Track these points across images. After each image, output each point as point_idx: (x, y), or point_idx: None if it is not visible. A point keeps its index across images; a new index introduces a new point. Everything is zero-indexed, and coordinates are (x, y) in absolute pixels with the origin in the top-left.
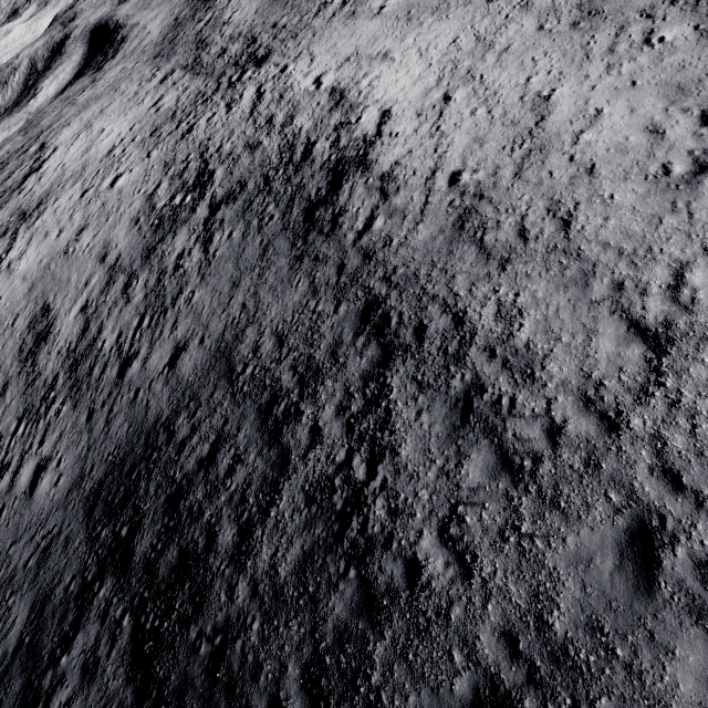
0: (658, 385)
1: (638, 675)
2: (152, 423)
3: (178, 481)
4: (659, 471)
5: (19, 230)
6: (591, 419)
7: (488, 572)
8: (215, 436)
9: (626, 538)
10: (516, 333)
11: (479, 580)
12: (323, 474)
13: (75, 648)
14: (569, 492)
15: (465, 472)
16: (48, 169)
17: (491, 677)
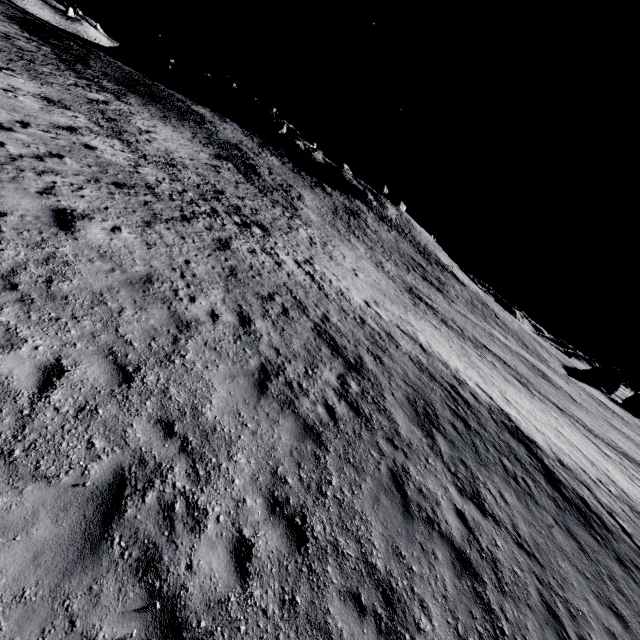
0: None
1: None
2: None
3: None
4: None
5: None
6: None
7: None
8: None
9: None
10: None
11: None
12: None
13: None
14: None
15: None
16: None
17: None
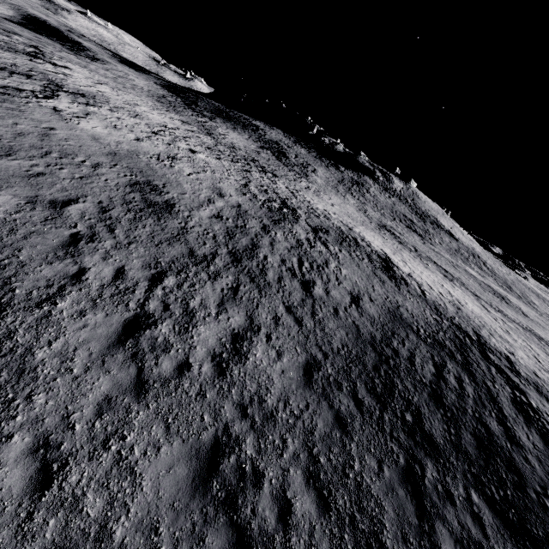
0: None
1: None
2: (369, 337)
3: (429, 385)
4: None
5: (58, 92)
6: None
7: None
8: (431, 361)
9: None
10: (519, 360)
11: None
12: (510, 397)
13: (445, 541)
14: None
15: None
16: (74, 76)
17: None
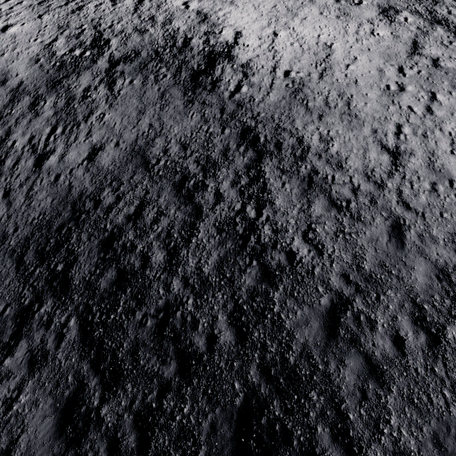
0: (396, 170)
1: (402, 279)
2: (76, 196)
3: (110, 230)
4: (401, 203)
5: None
6: (370, 184)
7: (331, 251)
8: (139, 201)
9: (391, 229)
10: (331, 148)
11: (327, 255)
12: (227, 216)
13: (19, 351)
14: (364, 214)
15: (313, 210)
16: None
17: (339, 294)
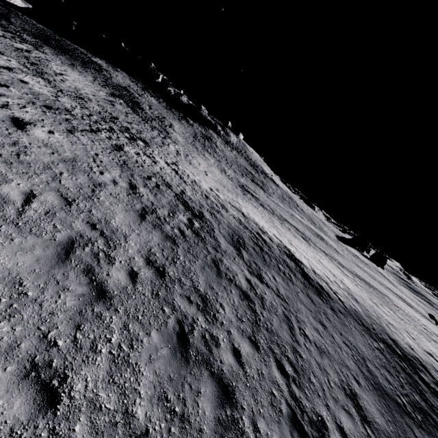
0: None
1: None
2: None
3: None
4: None
5: None
6: None
7: None
8: None
9: None
10: (420, 355)
11: None
12: None
13: None
14: None
15: None
16: None
17: None
